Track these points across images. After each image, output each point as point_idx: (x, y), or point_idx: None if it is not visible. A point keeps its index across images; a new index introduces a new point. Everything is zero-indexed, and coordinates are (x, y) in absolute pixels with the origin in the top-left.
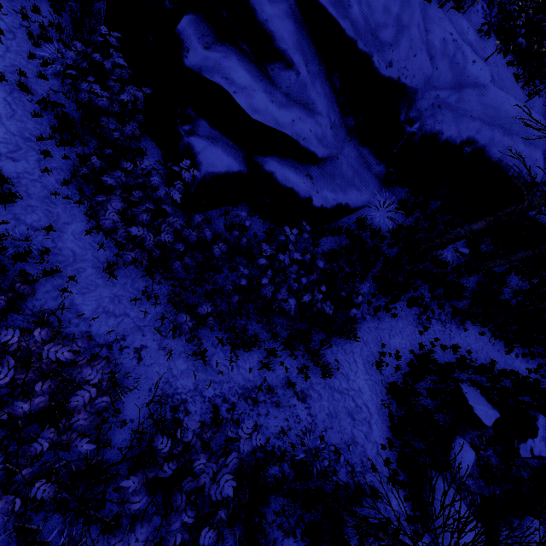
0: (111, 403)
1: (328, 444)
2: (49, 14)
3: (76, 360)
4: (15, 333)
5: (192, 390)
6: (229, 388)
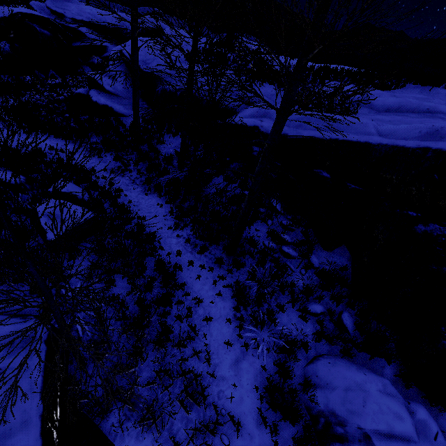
0: None
1: None
2: None
3: None
4: None
5: None
6: None
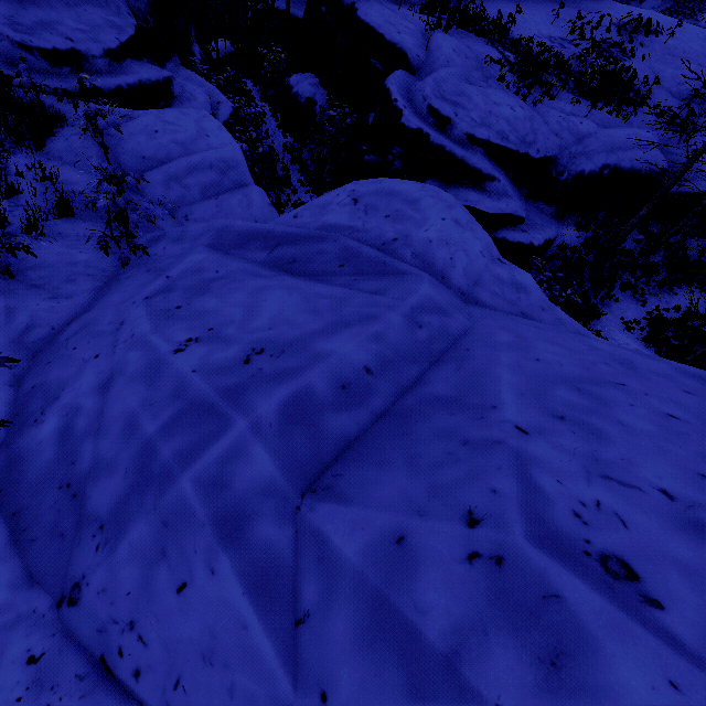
0: None
1: None
2: None
3: None
4: None
5: None
6: None
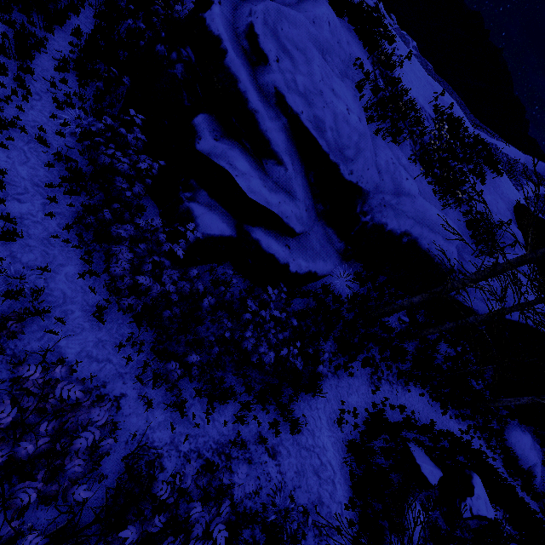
0: (88, 455)
1: (297, 505)
2: (75, 86)
3: (80, 401)
4: (38, 368)
5: (168, 443)
6: (203, 443)
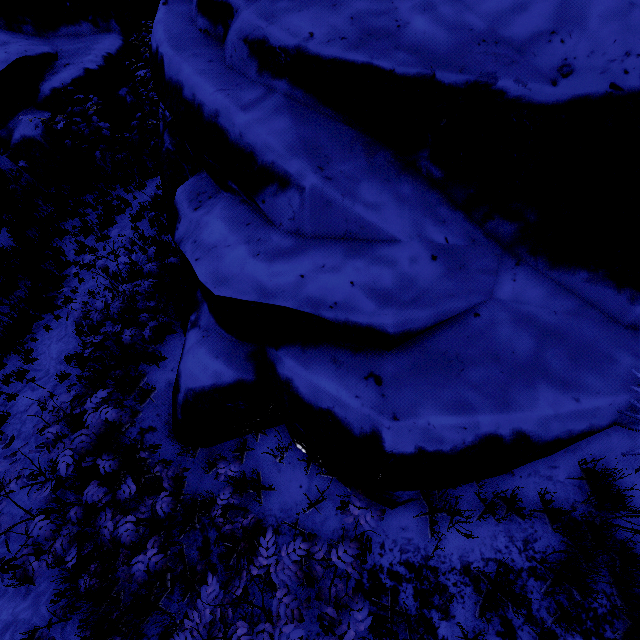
0: None
1: None
2: (147, 229)
3: None
4: None
5: None
6: None
